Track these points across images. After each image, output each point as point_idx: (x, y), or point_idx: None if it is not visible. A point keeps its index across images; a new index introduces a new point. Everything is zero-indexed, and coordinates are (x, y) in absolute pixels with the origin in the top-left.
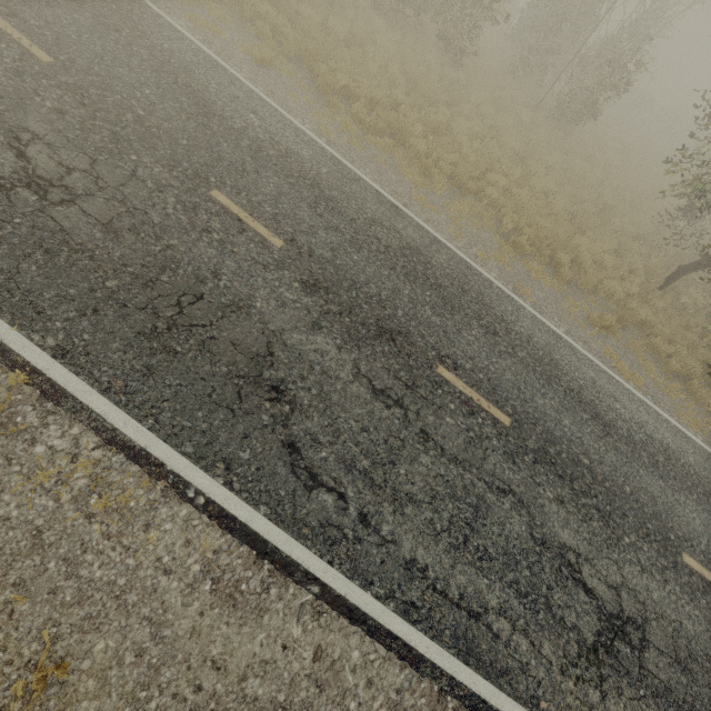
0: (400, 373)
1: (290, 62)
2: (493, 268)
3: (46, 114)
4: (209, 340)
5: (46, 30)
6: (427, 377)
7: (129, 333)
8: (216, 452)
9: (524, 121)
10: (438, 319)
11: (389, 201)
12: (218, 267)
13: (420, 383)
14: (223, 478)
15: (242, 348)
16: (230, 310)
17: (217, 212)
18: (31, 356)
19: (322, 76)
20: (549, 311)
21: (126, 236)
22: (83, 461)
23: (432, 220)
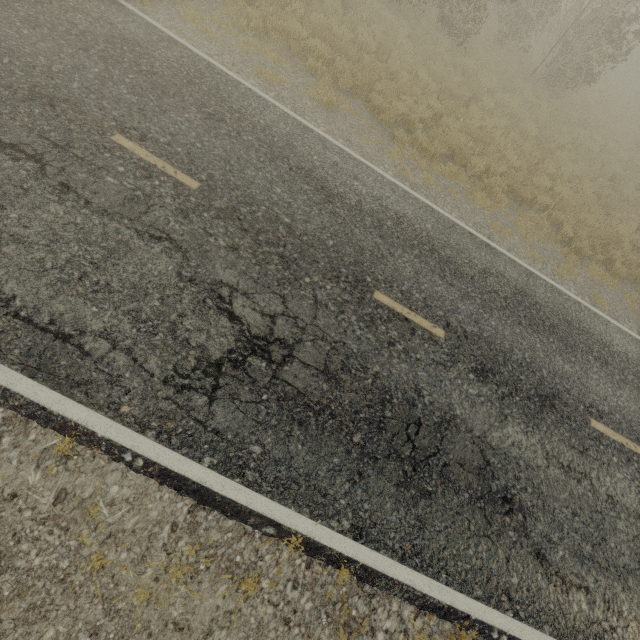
0: (571, 441)
1: (345, 96)
2: (568, 282)
3: (226, 257)
4: (444, 468)
5: (175, 146)
6: (588, 435)
7: (392, 488)
8: (496, 586)
9: (527, 97)
10: (568, 366)
11: (482, 241)
12: (415, 382)
13: (587, 445)
14: (511, 610)
15: (468, 466)
16: (443, 428)
17: (388, 318)
18: (340, 545)
19: (387, 111)
20: (619, 314)
21: (342, 377)
22: (412, 635)
23: (511, 246)
